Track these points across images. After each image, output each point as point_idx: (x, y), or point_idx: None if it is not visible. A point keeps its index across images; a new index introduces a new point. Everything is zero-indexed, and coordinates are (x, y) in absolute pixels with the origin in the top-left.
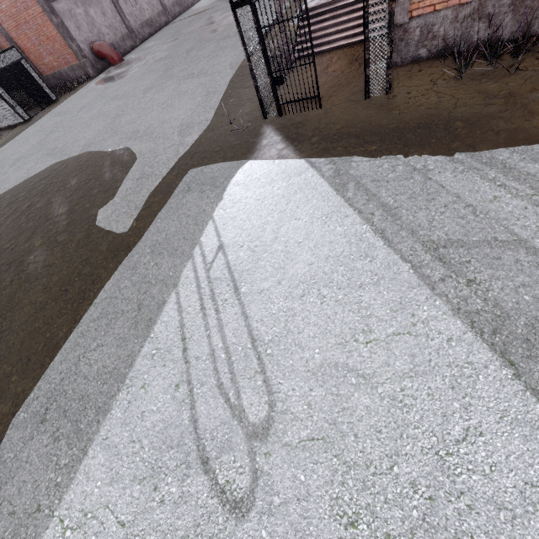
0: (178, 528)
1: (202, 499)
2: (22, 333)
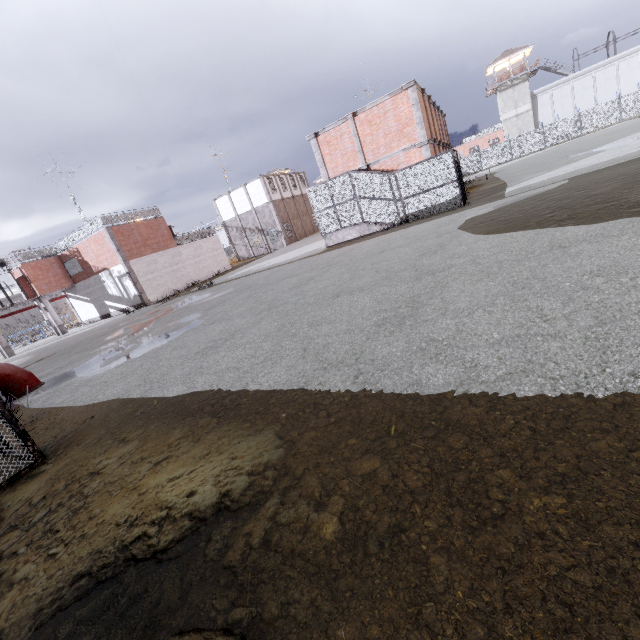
0: None
1: None
2: None
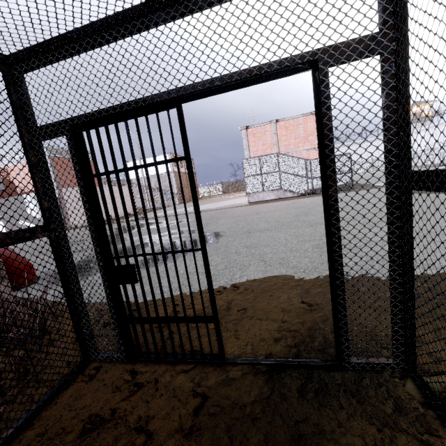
0: None
1: None
2: None
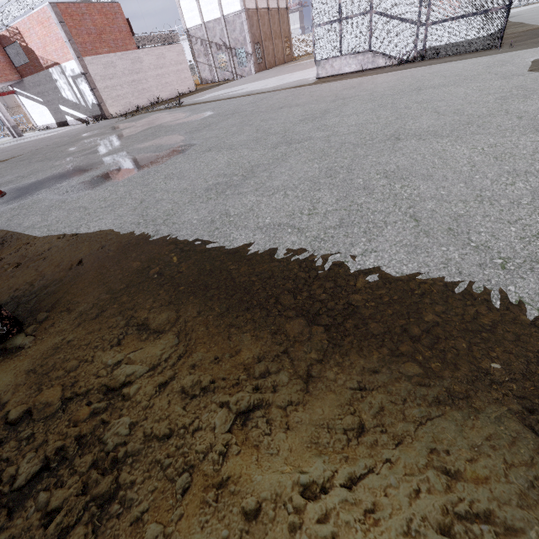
0: None
1: None
2: None
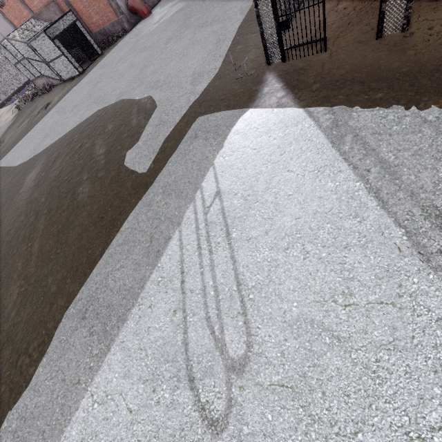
0: (168, 427)
1: (187, 410)
2: (74, 247)
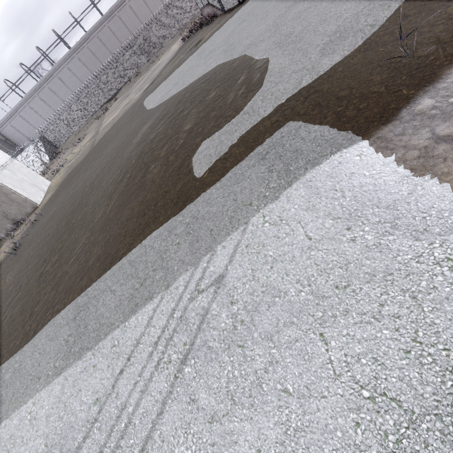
0: None
1: None
2: (119, 230)
